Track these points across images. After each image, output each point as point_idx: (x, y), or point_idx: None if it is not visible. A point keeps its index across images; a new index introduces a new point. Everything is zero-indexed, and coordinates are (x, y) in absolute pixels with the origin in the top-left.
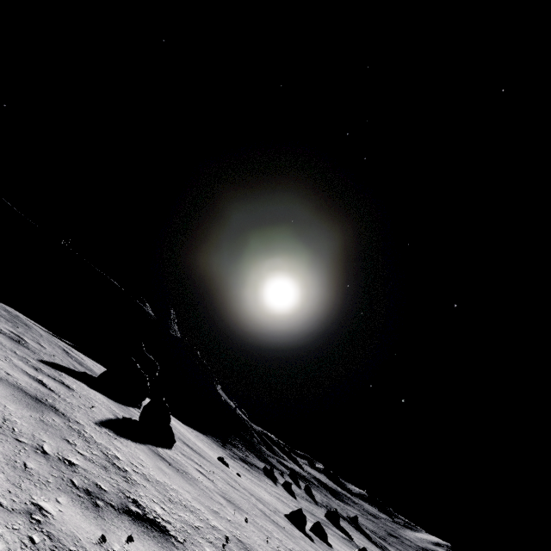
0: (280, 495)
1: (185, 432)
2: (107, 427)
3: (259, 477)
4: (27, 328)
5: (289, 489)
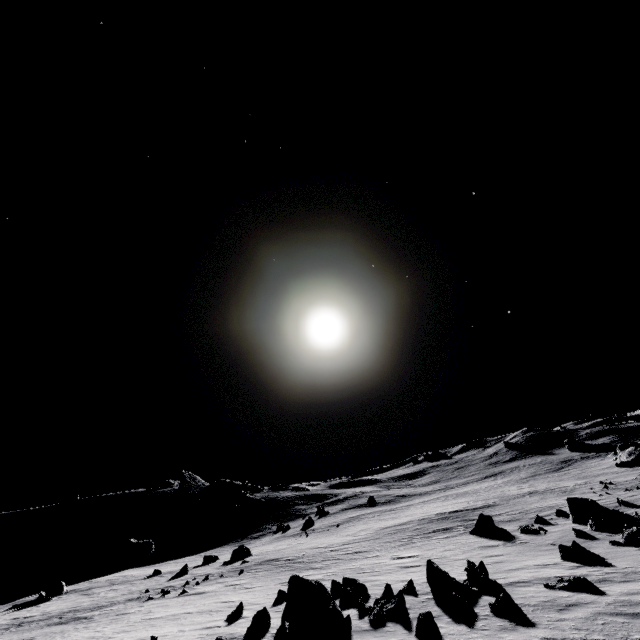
0: (258, 543)
1: (145, 571)
2: (8, 613)
3: (256, 541)
4: (13, 604)
5: (288, 529)
